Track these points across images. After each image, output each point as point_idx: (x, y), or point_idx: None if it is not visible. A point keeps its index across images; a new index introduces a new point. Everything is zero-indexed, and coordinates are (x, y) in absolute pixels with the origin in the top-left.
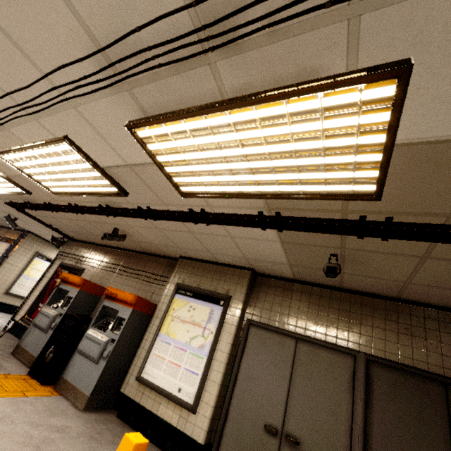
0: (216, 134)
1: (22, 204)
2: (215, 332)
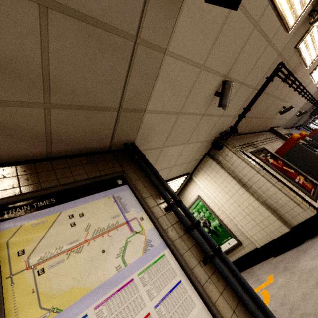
0: None
1: (291, 72)
2: None
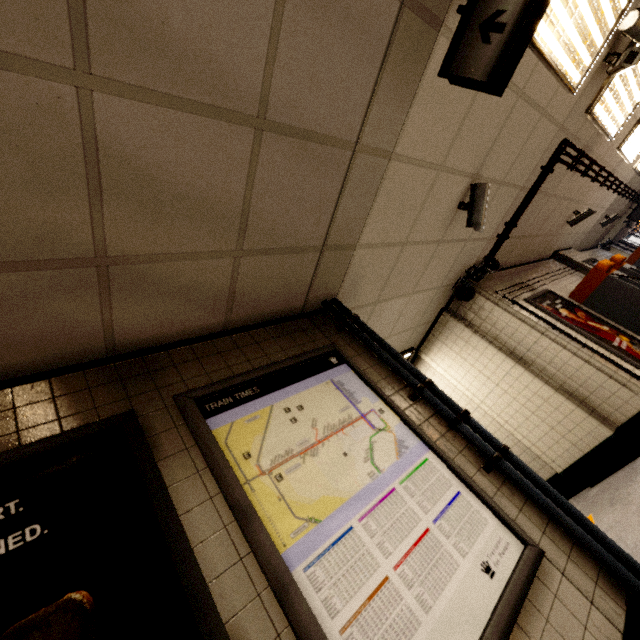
0: None
1: (583, 153)
2: None
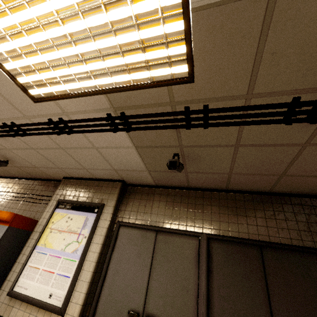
0: (30, 3)
1: None
2: (88, 236)
